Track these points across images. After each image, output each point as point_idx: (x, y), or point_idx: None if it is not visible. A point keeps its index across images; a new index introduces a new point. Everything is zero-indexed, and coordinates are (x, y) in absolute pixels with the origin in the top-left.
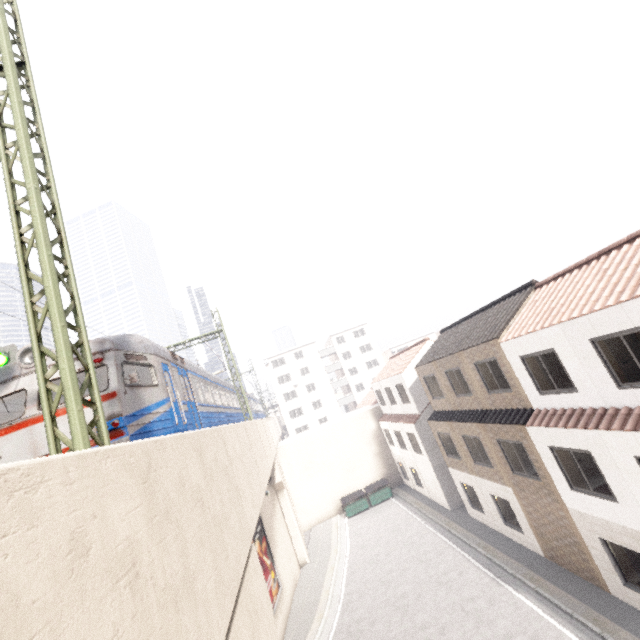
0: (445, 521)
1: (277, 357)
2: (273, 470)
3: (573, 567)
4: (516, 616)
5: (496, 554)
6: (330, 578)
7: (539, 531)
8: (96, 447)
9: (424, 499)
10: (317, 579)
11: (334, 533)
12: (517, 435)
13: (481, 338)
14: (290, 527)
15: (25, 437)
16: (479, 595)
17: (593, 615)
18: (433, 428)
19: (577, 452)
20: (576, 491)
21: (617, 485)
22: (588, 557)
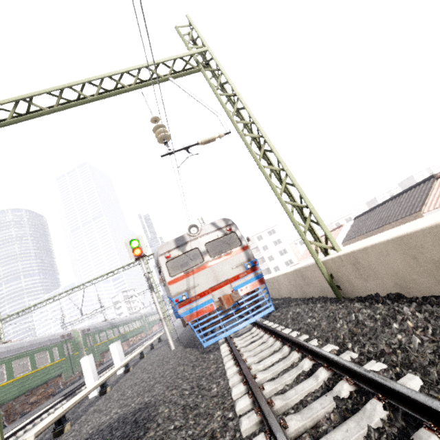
0: None
1: None
2: None
3: None
4: None
5: None
6: None
7: None
8: (246, 276)
9: None
10: None
11: None
12: None
13: (403, 214)
14: None
15: (209, 272)
16: None
17: None
18: None
19: None
20: None
21: None
22: None
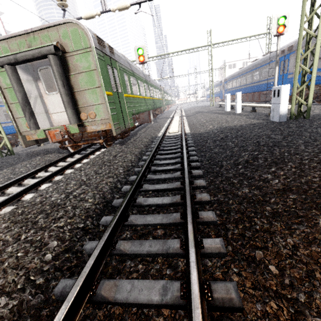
0: None
1: (232, 63)
2: None
3: None
4: None
5: None
6: None
7: None
8: None
9: None
10: None
11: None
12: None
13: None
14: None
15: None
16: None
17: None
18: None
19: None
20: None
21: None
22: None
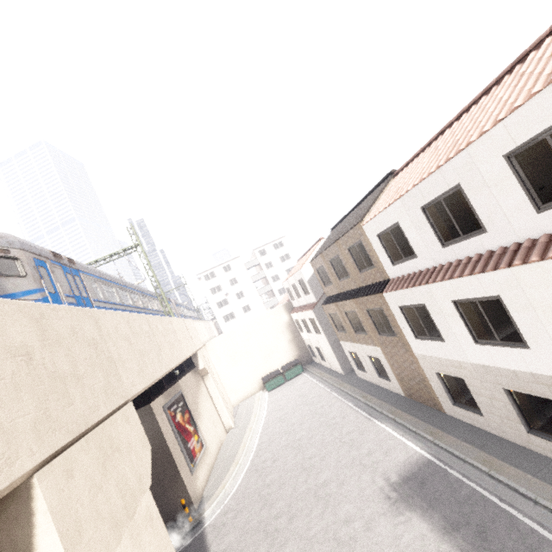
0: (339, 383)
1: (208, 272)
2: (196, 359)
3: (422, 399)
4: (377, 439)
5: (371, 400)
6: (248, 436)
7: (400, 377)
8: None
9: (326, 370)
10: (238, 438)
11: (256, 404)
12: (378, 302)
13: (351, 225)
14: (216, 403)
15: None
16: (354, 430)
17: (430, 429)
18: (326, 311)
19: (417, 307)
20: (419, 339)
21: (443, 327)
22: (430, 389)
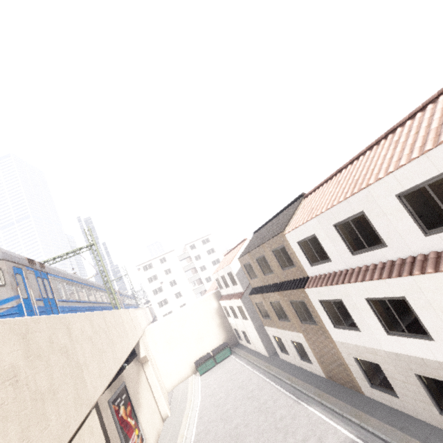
0: (265, 365)
1: (146, 263)
2: (138, 348)
3: (342, 381)
4: (309, 424)
5: (297, 382)
6: (185, 424)
7: (321, 360)
8: None
9: (252, 352)
10: (175, 427)
11: (190, 389)
12: (300, 296)
13: (274, 233)
14: (154, 390)
15: None
16: (286, 414)
17: (355, 412)
18: (252, 300)
19: (335, 301)
20: (337, 328)
21: (358, 319)
22: (349, 372)
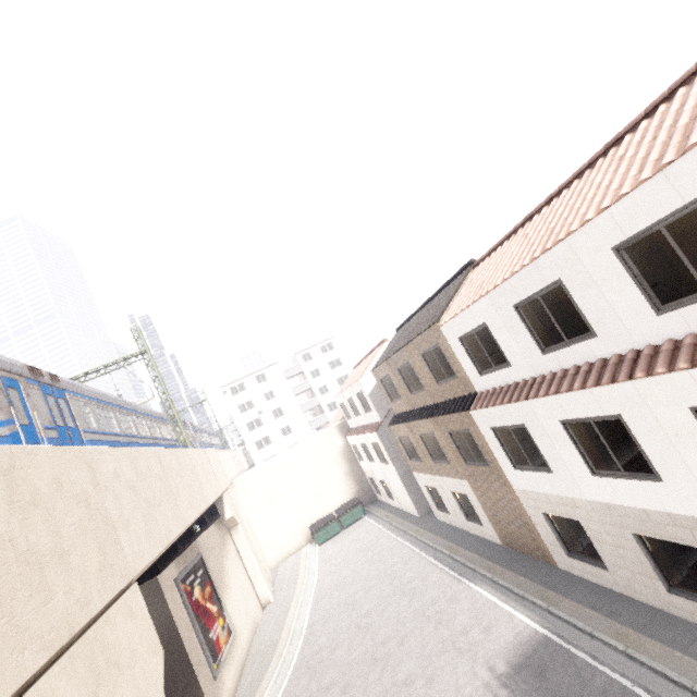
0: (414, 529)
1: (236, 383)
2: (222, 505)
3: (526, 549)
4: (473, 609)
5: (459, 552)
6: (293, 613)
7: (495, 519)
8: None
9: (396, 511)
10: (280, 617)
11: (303, 564)
12: (464, 422)
13: (425, 325)
14: (248, 566)
15: None
16: (440, 596)
17: (542, 592)
18: (394, 433)
19: (515, 428)
20: (519, 470)
21: (550, 454)
22: (536, 535)
